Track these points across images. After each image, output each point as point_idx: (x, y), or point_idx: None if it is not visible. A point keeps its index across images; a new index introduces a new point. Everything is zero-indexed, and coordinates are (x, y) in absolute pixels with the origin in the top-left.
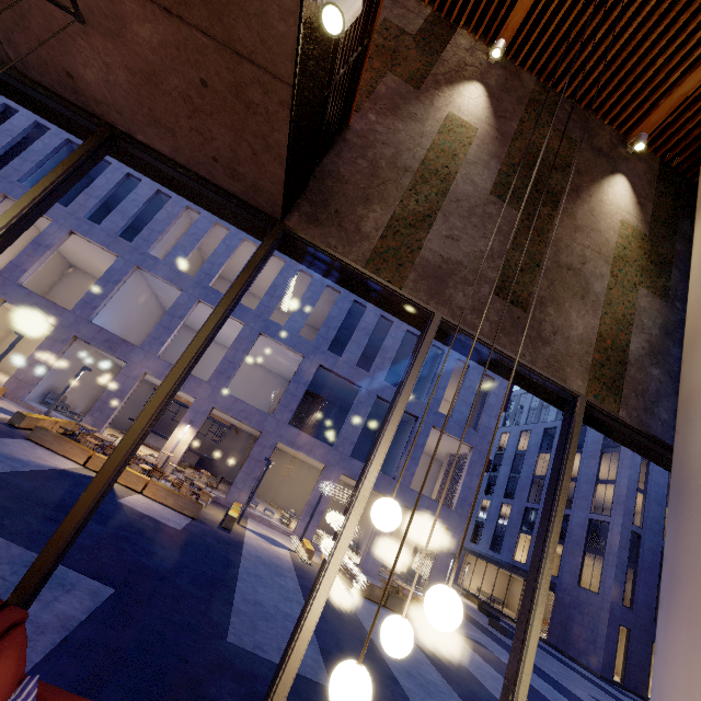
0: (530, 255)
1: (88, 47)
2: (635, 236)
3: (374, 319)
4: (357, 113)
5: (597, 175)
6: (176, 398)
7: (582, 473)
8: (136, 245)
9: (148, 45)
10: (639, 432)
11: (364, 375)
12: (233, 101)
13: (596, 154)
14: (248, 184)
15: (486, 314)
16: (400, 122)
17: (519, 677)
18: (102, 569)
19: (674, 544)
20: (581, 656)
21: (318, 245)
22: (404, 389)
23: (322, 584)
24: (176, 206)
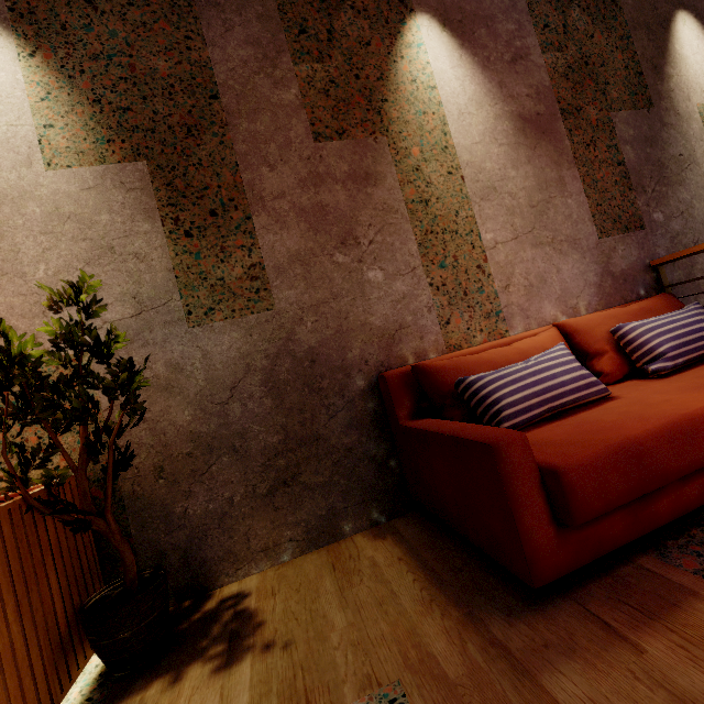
0: None
1: None
2: None
3: None
4: (645, 229)
5: None
6: None
7: None
8: None
9: None
10: None
11: None
12: None
13: None
14: None
15: None
16: (680, 188)
17: None
18: None
19: None
20: None
21: None
22: None
23: None
24: None
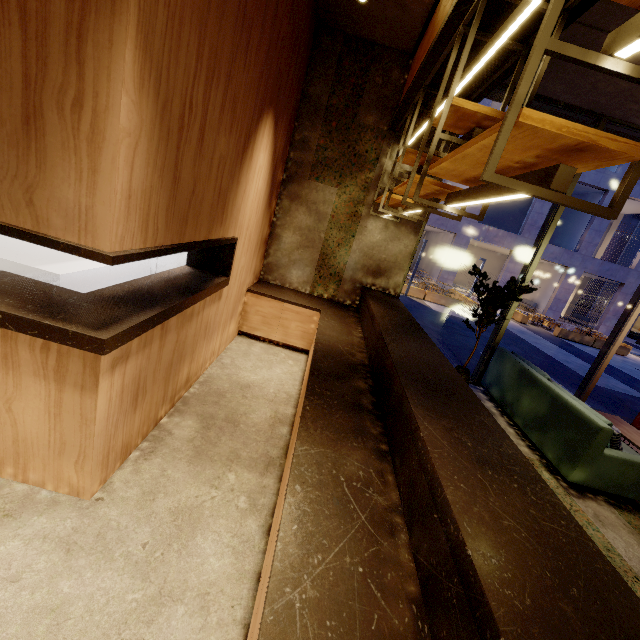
0: None
1: None
2: None
3: None
4: None
5: None
6: None
7: None
8: None
9: None
10: None
11: None
12: None
13: None
14: None
15: None
16: None
17: None
18: None
19: None
20: None
21: None
22: None
23: None
24: None
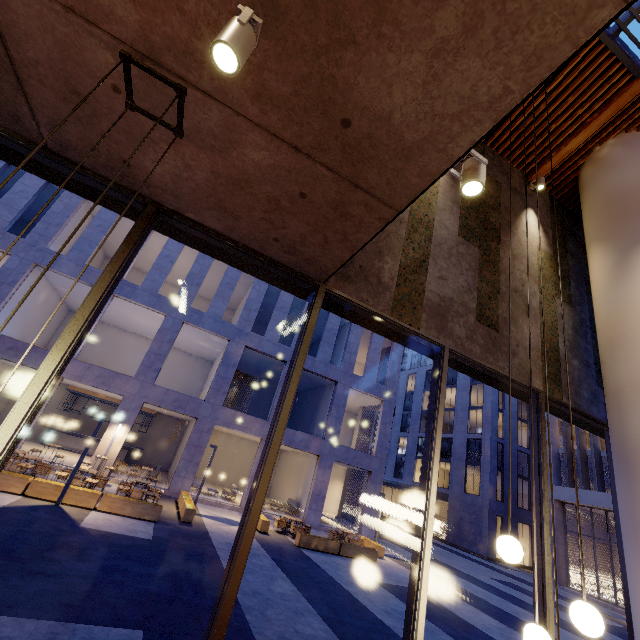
0: (492, 284)
1: (170, 151)
2: (547, 257)
3: (289, 298)
4: None
5: (517, 211)
6: (93, 395)
7: (458, 403)
8: (31, 241)
9: (254, 163)
10: (575, 410)
11: (287, 350)
12: (328, 210)
13: (514, 193)
14: (302, 258)
15: (476, 340)
16: None
17: (547, 618)
18: (117, 612)
19: (630, 500)
20: (472, 546)
21: (354, 301)
22: (439, 416)
23: (421, 597)
24: (74, 197)
